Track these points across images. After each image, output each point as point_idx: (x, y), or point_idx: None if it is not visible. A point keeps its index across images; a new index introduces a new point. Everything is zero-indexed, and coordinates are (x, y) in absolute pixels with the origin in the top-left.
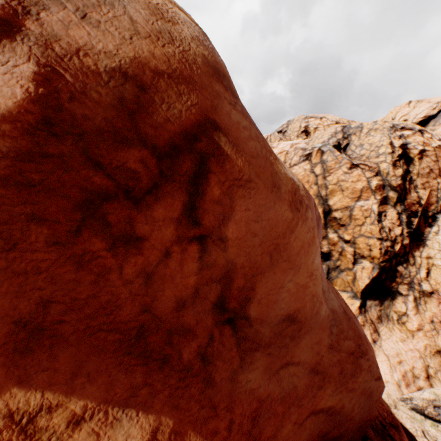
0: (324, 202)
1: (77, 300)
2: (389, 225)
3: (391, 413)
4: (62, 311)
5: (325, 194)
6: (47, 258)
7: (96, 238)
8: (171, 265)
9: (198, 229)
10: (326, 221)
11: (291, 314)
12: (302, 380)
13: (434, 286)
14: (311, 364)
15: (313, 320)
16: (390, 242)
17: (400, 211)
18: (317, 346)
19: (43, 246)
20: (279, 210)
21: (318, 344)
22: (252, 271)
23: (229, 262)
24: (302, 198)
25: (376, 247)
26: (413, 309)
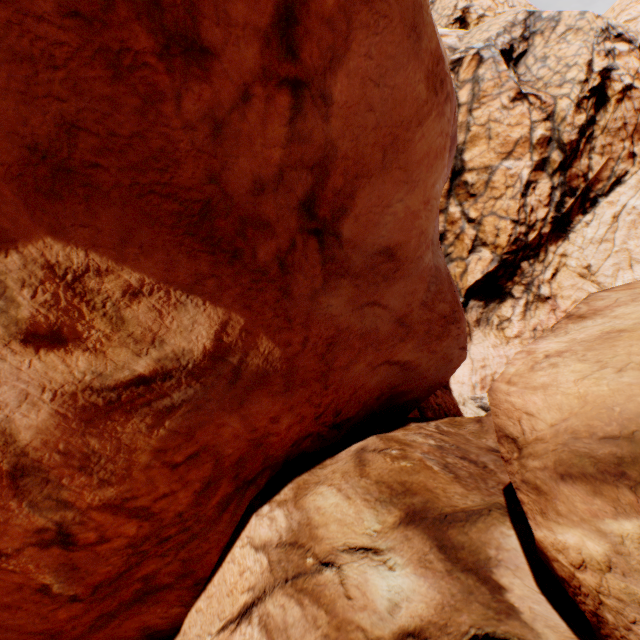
0: (457, 154)
1: (116, 137)
2: (534, 204)
3: (458, 407)
4: (96, 150)
5: (463, 141)
6: (63, 42)
7: (138, 25)
8: (251, 119)
9: (294, 67)
10: (452, 186)
11: (390, 248)
12: (386, 326)
13: (554, 291)
14: (399, 314)
15: (413, 265)
16: (526, 228)
17: (556, 185)
18: (410, 298)
19: (53, 13)
20: (412, 77)
21: (412, 296)
22: (356, 170)
23: (329, 144)
24: (444, 78)
25: (506, 232)
26: (520, 314)
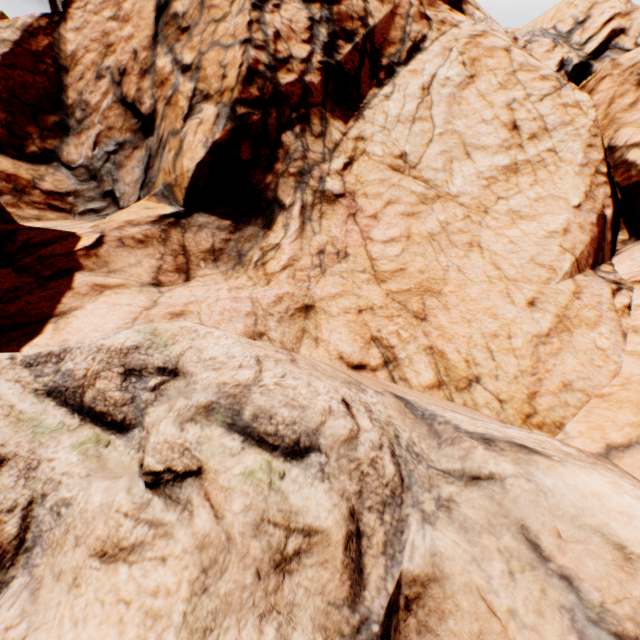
0: None
1: None
2: (282, 28)
3: None
4: None
5: None
6: None
7: None
8: None
9: None
10: (158, 28)
11: None
12: None
13: (351, 187)
14: None
15: None
16: (271, 58)
17: (320, 18)
18: None
19: None
20: None
21: None
22: None
23: None
24: None
25: (236, 64)
26: (296, 232)
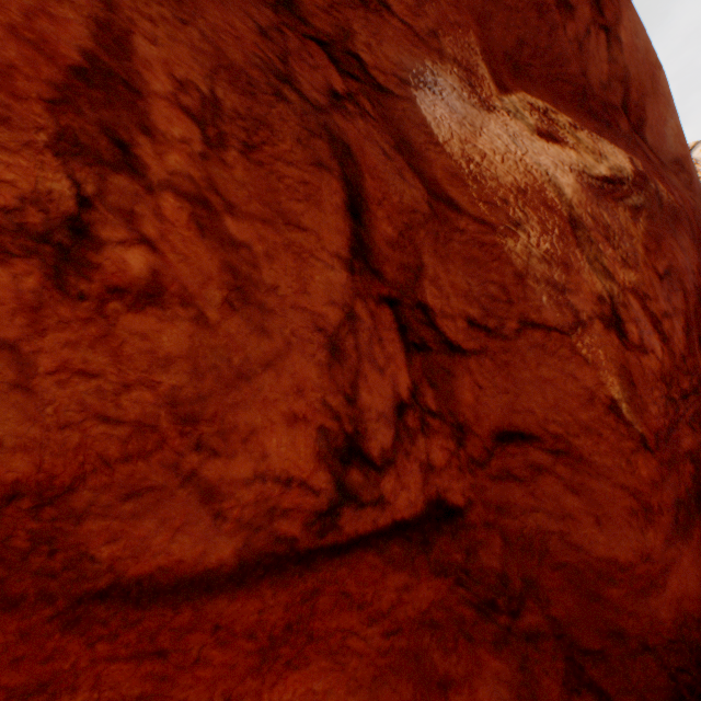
0: None
1: (537, 50)
2: None
3: None
4: (529, 57)
5: None
6: (521, 2)
7: None
8: (591, 45)
9: (602, 21)
10: None
11: (678, 159)
12: None
13: None
14: None
15: (695, 186)
16: None
17: None
18: None
19: None
20: (647, 39)
21: None
22: (640, 91)
23: (624, 69)
24: None
25: None
26: None
